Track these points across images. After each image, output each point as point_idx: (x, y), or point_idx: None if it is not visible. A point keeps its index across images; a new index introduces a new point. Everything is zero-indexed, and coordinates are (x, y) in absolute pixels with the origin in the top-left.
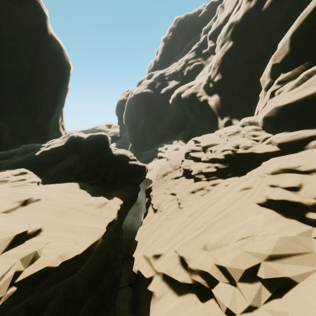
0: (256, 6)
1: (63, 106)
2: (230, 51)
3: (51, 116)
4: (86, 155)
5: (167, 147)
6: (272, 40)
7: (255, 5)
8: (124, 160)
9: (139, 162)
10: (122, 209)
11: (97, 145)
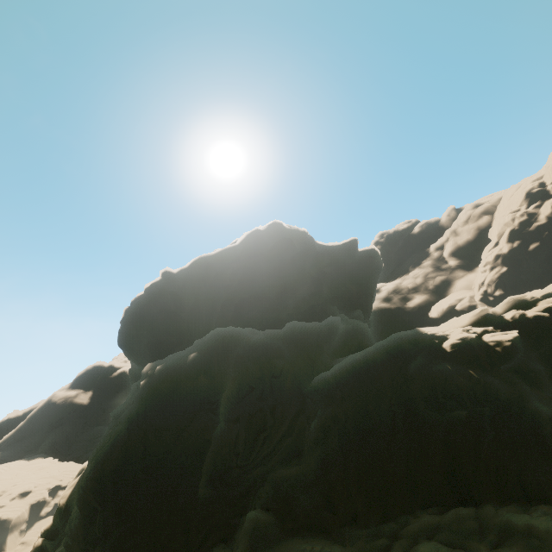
0: (519, 246)
1: None
2: (506, 273)
3: None
4: None
5: None
6: (545, 268)
7: (518, 246)
8: None
9: None
10: None
11: None
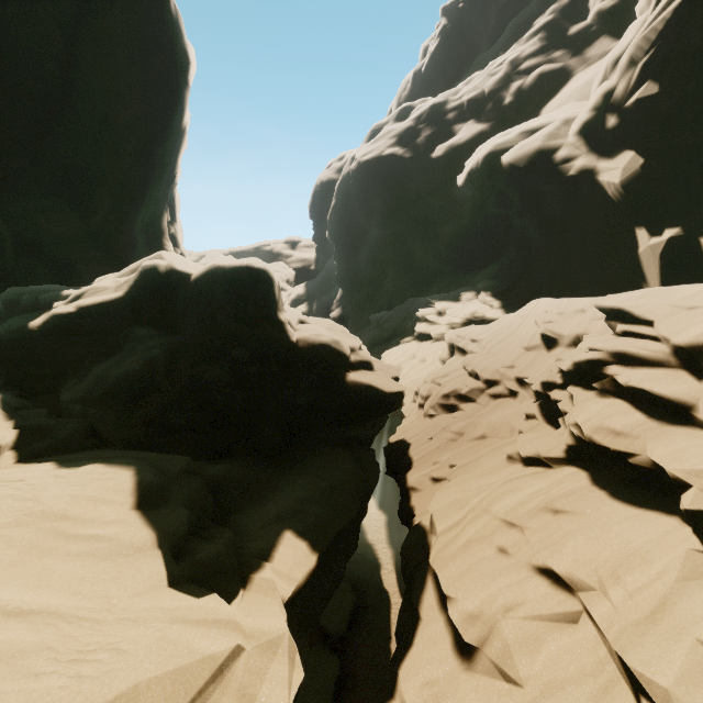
0: None
1: (175, 182)
2: None
3: (137, 207)
4: (195, 342)
5: (444, 309)
6: None
7: None
8: (328, 365)
9: (362, 340)
10: (313, 583)
11: (232, 307)
